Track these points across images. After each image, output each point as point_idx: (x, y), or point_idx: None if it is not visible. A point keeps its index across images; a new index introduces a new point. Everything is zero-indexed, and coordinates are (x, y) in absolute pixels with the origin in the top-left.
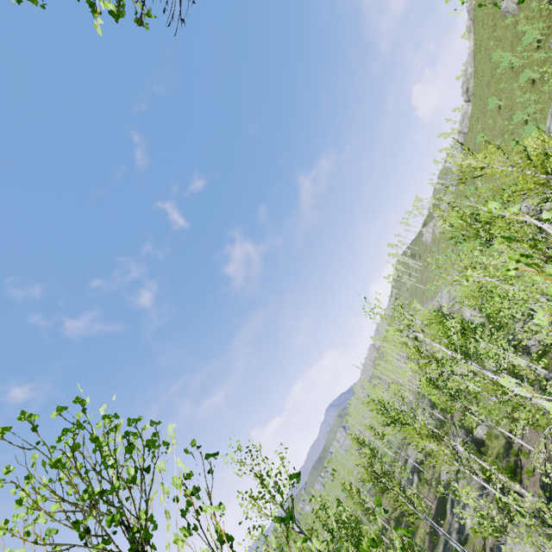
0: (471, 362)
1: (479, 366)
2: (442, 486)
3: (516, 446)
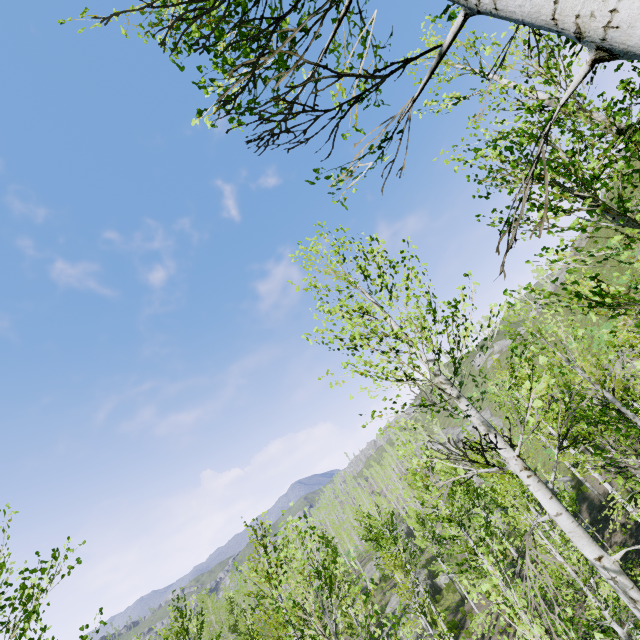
0: (461, 528)
1: (465, 533)
2: (385, 615)
3: (467, 606)
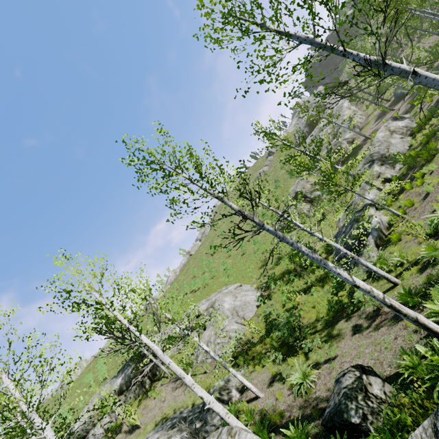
0: None
1: None
2: None
3: None
